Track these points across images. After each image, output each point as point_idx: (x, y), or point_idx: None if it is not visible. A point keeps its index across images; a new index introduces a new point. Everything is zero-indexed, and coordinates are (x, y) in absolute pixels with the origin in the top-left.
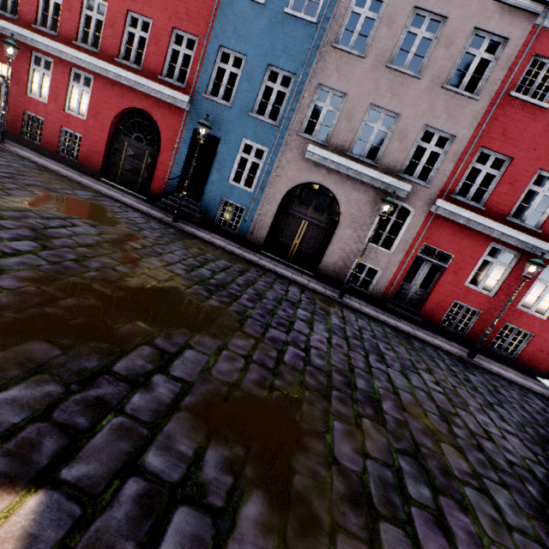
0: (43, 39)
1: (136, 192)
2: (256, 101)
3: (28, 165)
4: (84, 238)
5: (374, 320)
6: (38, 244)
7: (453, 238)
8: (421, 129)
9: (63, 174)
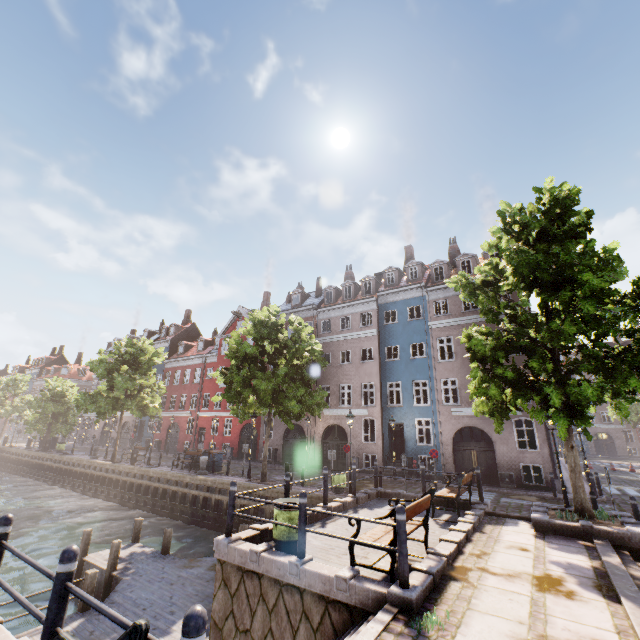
0: None
1: None
2: None
3: None
4: None
5: None
6: None
7: None
8: None
9: None
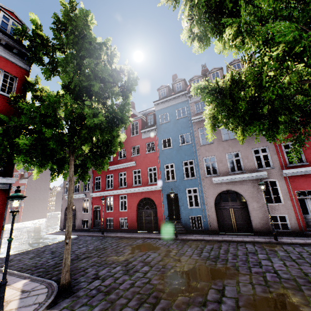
0: (109, 191)
1: (153, 231)
2: (184, 174)
3: (116, 239)
4: (157, 258)
5: (305, 245)
6: (148, 266)
7: (307, 182)
8: (251, 151)
9: (128, 236)
